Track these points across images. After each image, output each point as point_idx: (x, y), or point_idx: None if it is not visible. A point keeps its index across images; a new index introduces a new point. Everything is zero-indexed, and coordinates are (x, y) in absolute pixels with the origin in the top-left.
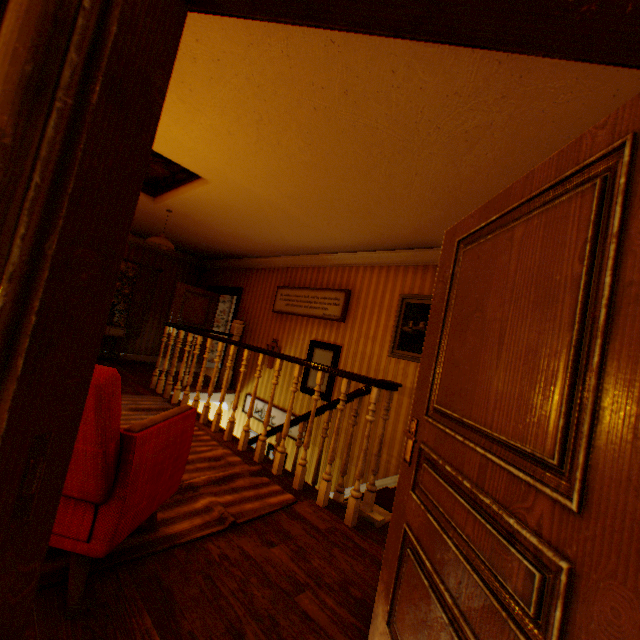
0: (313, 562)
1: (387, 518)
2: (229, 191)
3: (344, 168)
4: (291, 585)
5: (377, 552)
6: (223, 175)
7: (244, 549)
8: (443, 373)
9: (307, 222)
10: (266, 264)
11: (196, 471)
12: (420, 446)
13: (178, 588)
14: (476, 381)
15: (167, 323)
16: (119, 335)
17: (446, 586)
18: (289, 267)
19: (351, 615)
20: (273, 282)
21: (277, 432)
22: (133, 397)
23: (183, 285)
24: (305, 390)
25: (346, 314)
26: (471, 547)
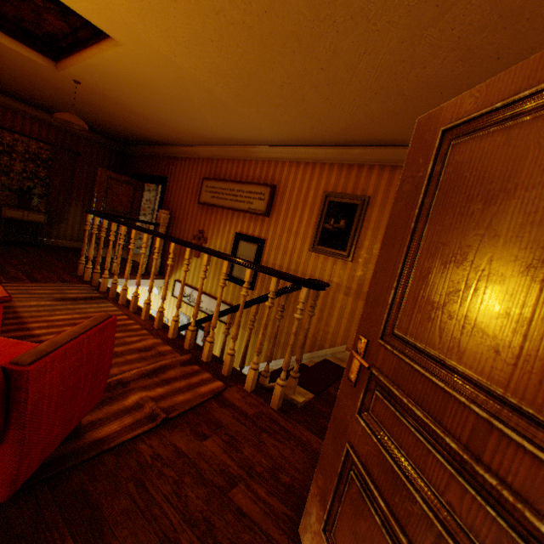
0: (244, 452)
1: (307, 398)
2: (145, 59)
3: (283, 36)
4: (225, 480)
5: (301, 433)
6: (135, 34)
7: (177, 446)
8: (411, 297)
9: (235, 108)
10: (191, 154)
11: (126, 364)
12: (372, 372)
13: (107, 502)
14: (474, 320)
15: (88, 211)
16: (40, 221)
17: (409, 539)
18: (214, 158)
19: (282, 504)
20: (198, 173)
21: (206, 322)
22: (58, 286)
23: (104, 171)
24: (230, 279)
25: (271, 209)
26: (453, 516)
